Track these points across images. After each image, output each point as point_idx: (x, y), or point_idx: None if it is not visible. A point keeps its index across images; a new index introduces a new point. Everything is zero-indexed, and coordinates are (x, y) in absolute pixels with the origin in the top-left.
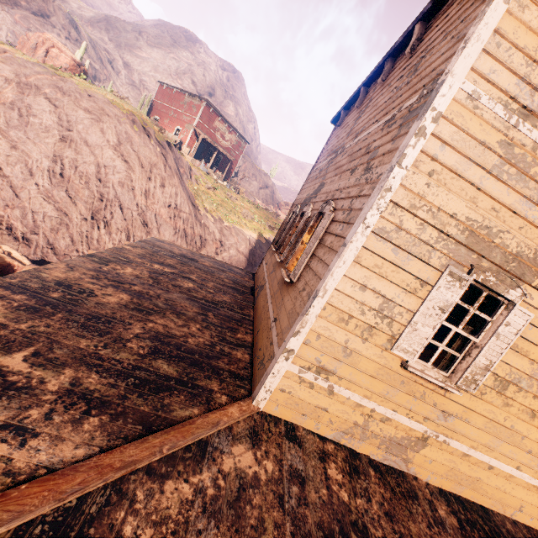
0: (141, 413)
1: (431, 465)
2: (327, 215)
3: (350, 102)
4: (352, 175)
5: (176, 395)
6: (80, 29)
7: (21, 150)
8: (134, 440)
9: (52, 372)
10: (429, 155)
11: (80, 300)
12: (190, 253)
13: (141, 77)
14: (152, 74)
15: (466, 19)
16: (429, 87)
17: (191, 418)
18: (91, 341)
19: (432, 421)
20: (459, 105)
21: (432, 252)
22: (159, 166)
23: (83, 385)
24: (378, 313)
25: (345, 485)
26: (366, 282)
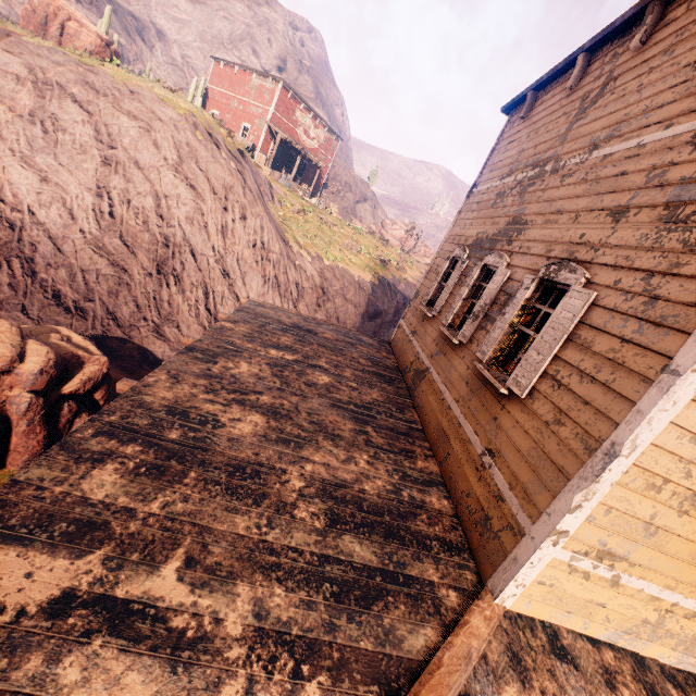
0: (365, 655)
1: None
2: (577, 292)
3: (547, 79)
4: (620, 223)
5: (393, 605)
6: None
7: (54, 184)
8: None
9: (223, 596)
10: None
11: (207, 438)
12: (302, 320)
13: (183, 51)
14: (197, 45)
15: None
16: None
17: (430, 650)
18: (248, 518)
19: None
20: None
21: None
22: (236, 190)
23: (271, 614)
24: None
25: None
26: None
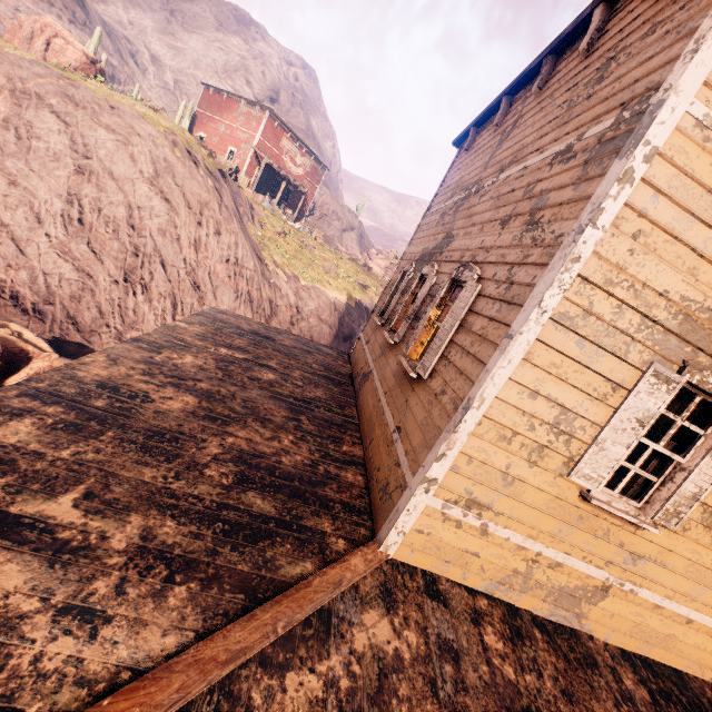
0: (240, 574)
1: (612, 620)
2: (470, 286)
3: (483, 117)
4: (504, 229)
5: (279, 544)
6: (88, 8)
7: (23, 188)
8: (237, 617)
9: (114, 522)
10: (635, 210)
11: (133, 409)
12: (263, 328)
13: (176, 77)
14: (191, 72)
15: (689, 5)
16: (635, 108)
17: (304, 576)
18: (157, 470)
19: (616, 566)
20: (682, 136)
21: (631, 345)
22: (212, 206)
23: (158, 538)
24: (552, 427)
25: (509, 656)
26: (538, 387)
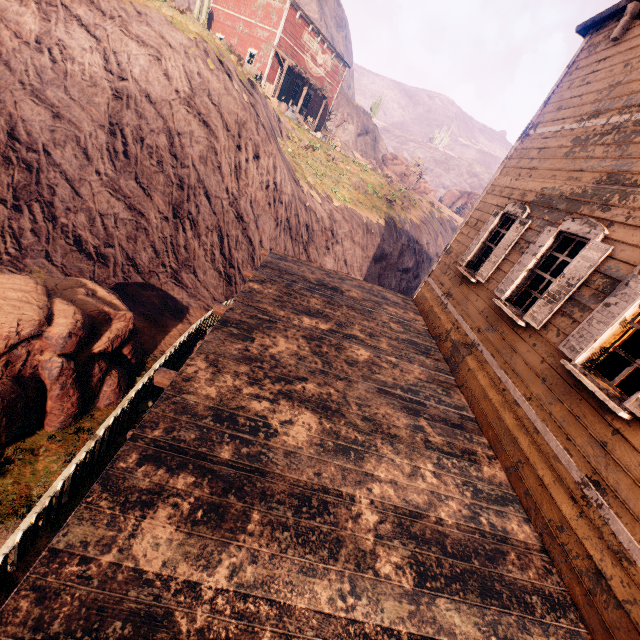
0: None
1: None
2: None
3: None
4: None
5: None
6: None
7: (67, 121)
8: None
9: None
10: None
11: (262, 455)
12: (325, 275)
13: None
14: None
15: None
16: None
17: None
18: (328, 582)
19: None
20: None
21: None
22: (249, 126)
23: None
24: None
25: None
26: None
